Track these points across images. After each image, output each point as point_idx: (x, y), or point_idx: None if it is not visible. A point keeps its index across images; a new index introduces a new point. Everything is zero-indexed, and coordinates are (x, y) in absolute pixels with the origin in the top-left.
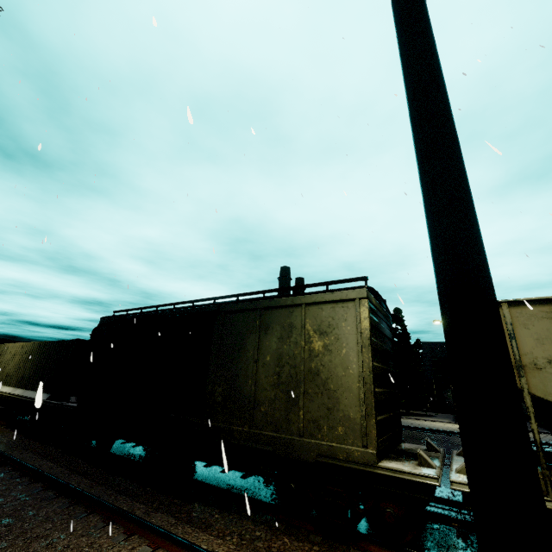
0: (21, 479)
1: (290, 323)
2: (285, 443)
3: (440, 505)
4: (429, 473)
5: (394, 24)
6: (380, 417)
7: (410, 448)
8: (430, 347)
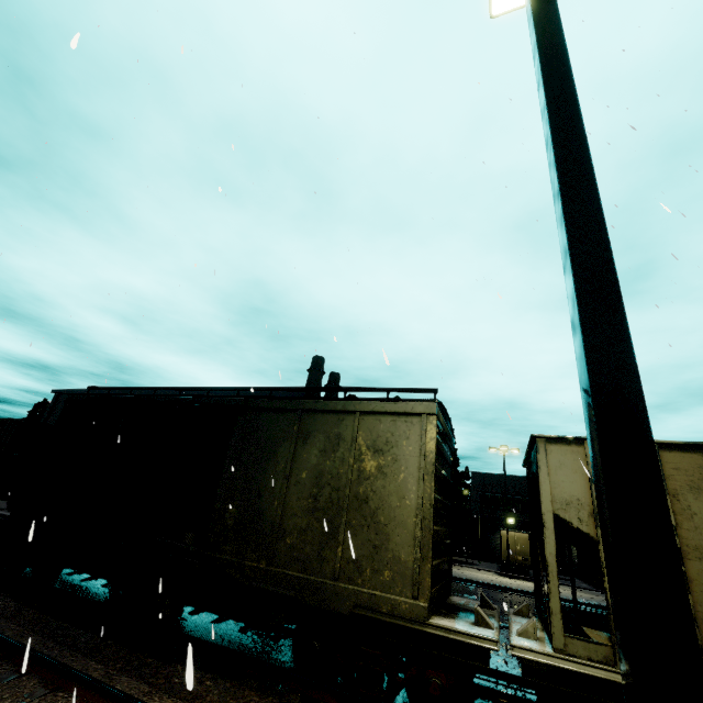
0: None
1: (338, 433)
2: (314, 588)
3: (484, 677)
4: (487, 635)
5: (552, 146)
6: (435, 562)
7: (462, 602)
8: (481, 478)
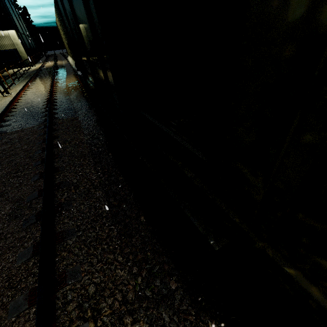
0: (41, 167)
1: None
2: None
3: None
4: None
5: None
6: None
7: None
8: None
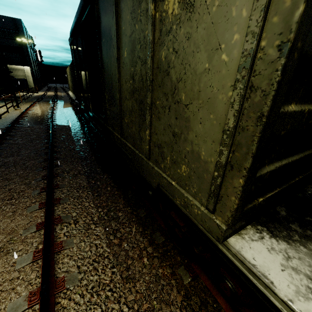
0: (46, 141)
1: None
2: (138, 160)
3: None
4: None
5: None
6: (276, 166)
7: None
8: None
